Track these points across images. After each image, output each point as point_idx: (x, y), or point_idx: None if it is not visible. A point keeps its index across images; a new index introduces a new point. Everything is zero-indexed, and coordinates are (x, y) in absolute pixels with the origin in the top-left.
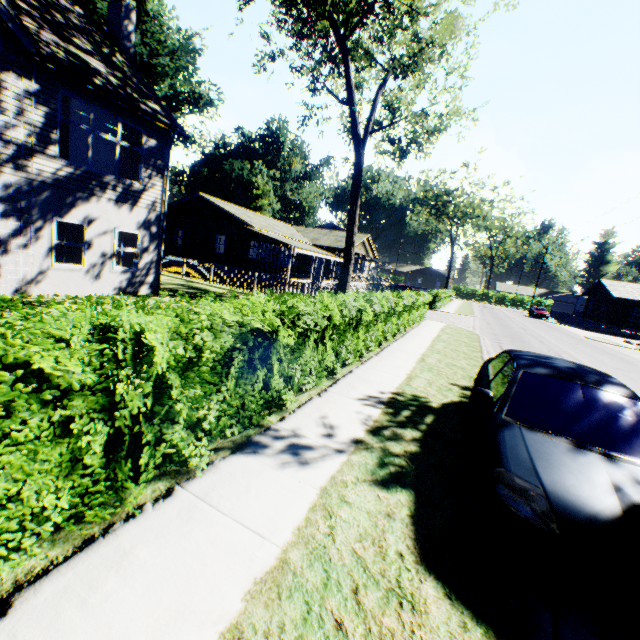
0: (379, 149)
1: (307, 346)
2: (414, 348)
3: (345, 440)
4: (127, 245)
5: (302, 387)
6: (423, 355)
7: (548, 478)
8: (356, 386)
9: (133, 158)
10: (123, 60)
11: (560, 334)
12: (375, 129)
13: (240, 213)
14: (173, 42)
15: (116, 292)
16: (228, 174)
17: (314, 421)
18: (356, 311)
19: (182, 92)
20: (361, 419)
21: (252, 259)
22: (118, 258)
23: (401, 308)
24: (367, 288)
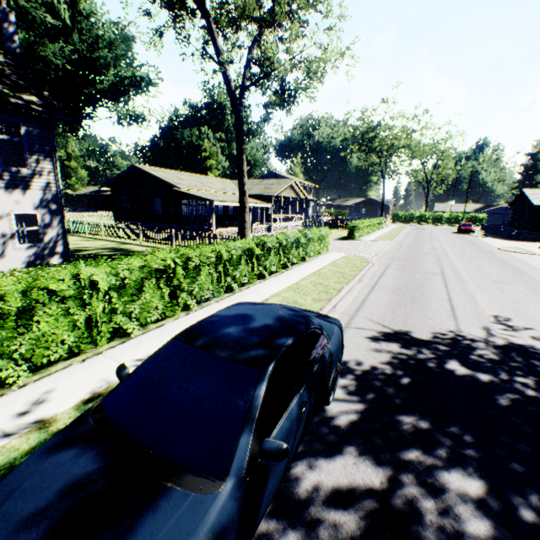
0: (273, 101)
1: (44, 319)
2: (273, 287)
3: (35, 419)
4: (30, 224)
5: (86, 351)
6: (273, 295)
7: (9, 507)
8: (143, 344)
9: (19, 147)
10: (6, 60)
11: (471, 248)
12: (250, 83)
13: (172, 177)
14: (109, 35)
15: (25, 266)
16: (180, 142)
17: (31, 396)
18: (151, 270)
19: (126, 77)
20: (93, 387)
21: (184, 216)
22: (23, 236)
23: (259, 252)
24: (304, 226)
